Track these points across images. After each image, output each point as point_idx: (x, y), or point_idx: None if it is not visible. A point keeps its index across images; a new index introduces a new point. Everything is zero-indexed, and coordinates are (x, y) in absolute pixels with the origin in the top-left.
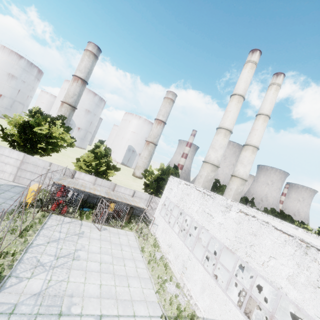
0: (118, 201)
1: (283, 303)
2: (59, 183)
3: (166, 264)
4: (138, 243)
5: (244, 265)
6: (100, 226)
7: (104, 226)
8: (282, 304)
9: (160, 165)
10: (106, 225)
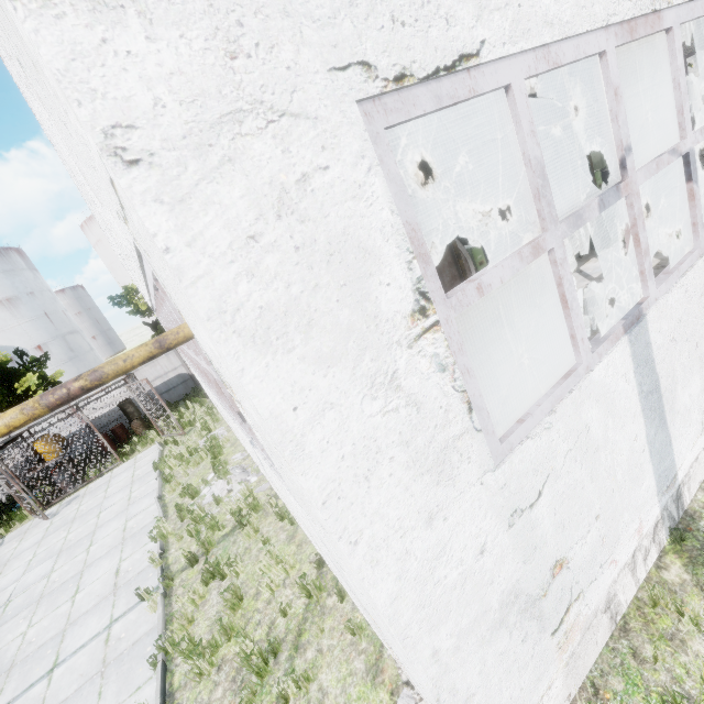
0: (112, 414)
1: (528, 272)
2: None
3: (215, 444)
4: (156, 458)
5: None
6: (59, 506)
7: (72, 497)
8: (526, 276)
9: None
10: (81, 488)
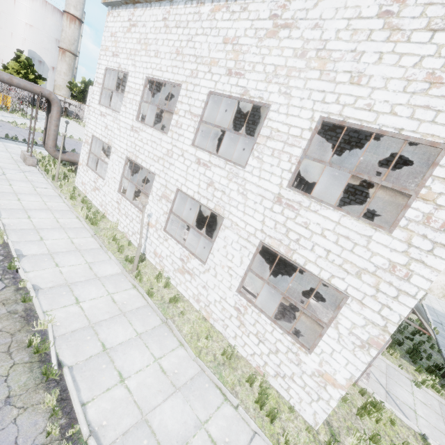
0: None
1: None
2: (1, 87)
3: None
4: (76, 123)
5: None
6: None
7: None
8: None
9: (82, 79)
10: None
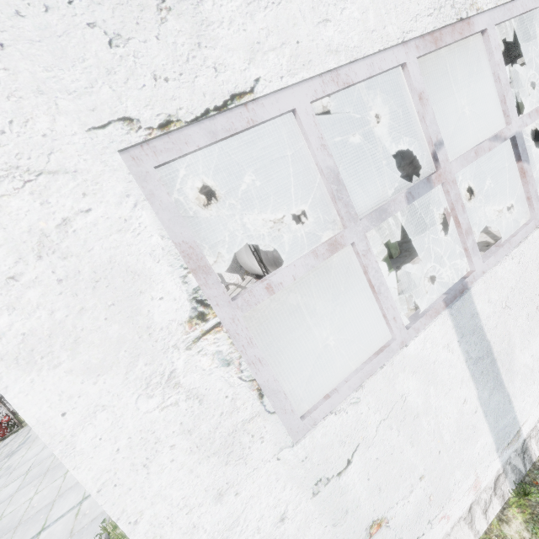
0: None
1: (428, 219)
2: None
3: None
4: None
5: (281, 235)
6: None
7: None
8: (425, 223)
9: None
10: None
